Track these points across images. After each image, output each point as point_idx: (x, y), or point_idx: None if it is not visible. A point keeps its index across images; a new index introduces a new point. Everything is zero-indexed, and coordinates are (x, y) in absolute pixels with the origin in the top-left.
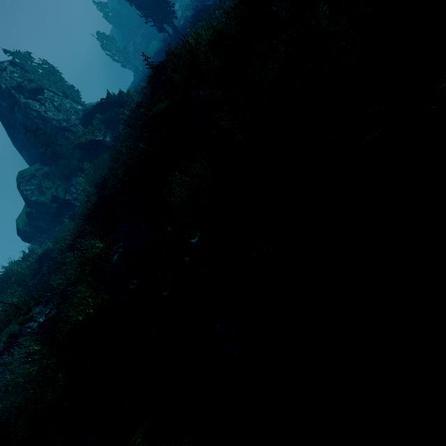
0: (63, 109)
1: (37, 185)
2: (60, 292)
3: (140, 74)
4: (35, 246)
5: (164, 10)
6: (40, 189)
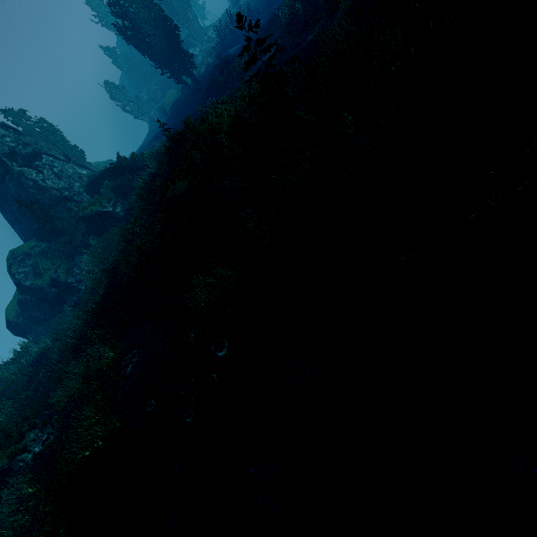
0: (64, 175)
1: (33, 265)
2: (60, 409)
3: (156, 126)
4: (29, 342)
5: (182, 61)
6: (35, 271)
